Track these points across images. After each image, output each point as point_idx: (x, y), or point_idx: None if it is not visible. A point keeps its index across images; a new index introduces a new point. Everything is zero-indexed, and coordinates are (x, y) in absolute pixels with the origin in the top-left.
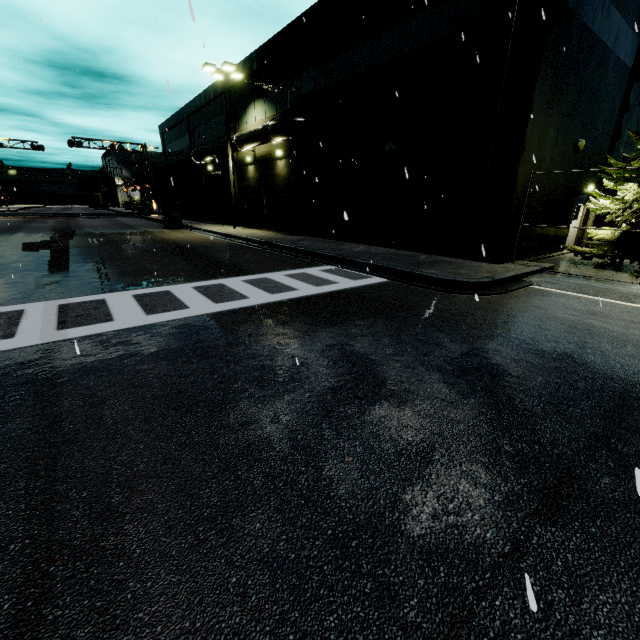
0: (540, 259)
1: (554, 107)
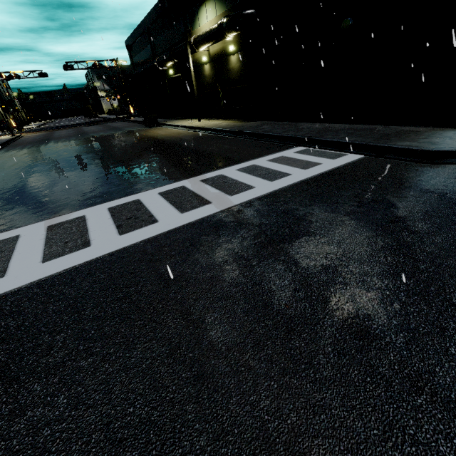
0: None
1: None
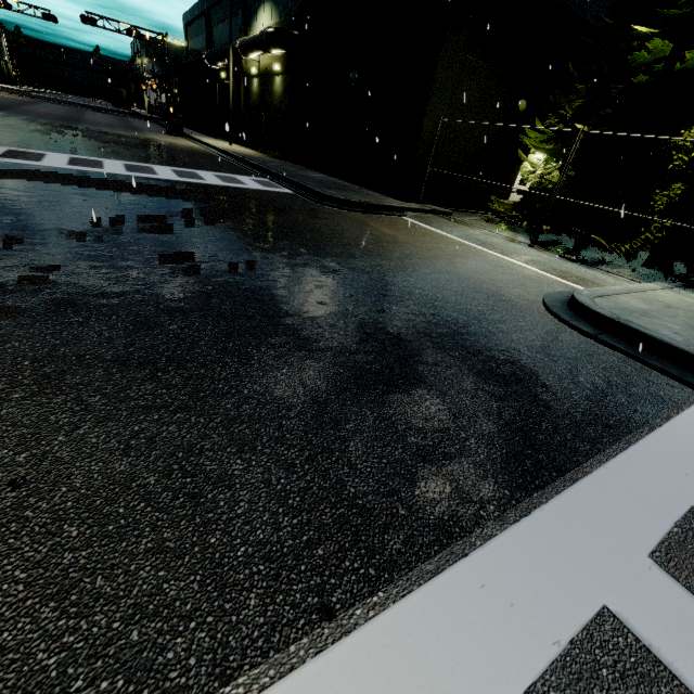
0: (463, 212)
1: (481, 59)
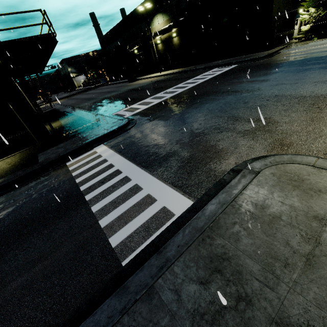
0: (283, 45)
1: None
